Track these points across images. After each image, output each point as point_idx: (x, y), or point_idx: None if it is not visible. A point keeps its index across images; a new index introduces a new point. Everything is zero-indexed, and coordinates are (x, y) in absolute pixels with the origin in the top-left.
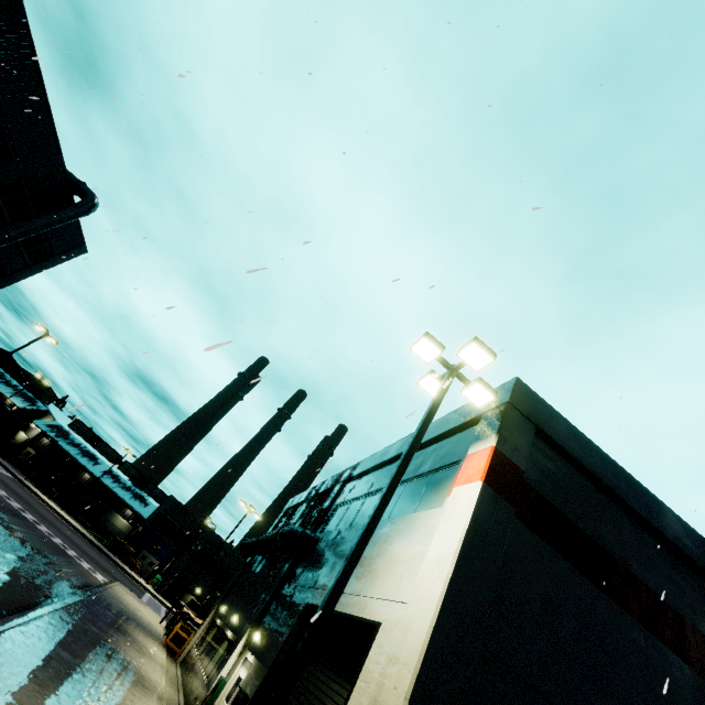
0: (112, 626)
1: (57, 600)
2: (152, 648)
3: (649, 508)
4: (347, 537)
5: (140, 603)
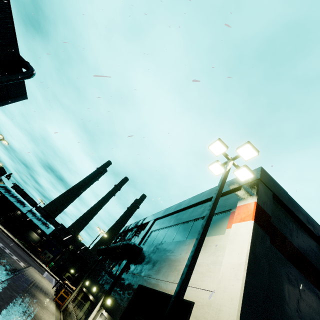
0: (27, 292)
1: None
2: (48, 303)
3: None
4: (160, 248)
5: (42, 277)
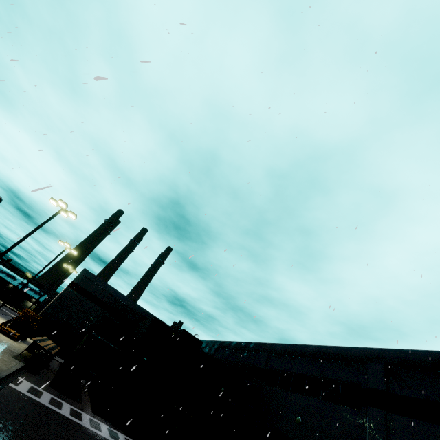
0: None
1: (4, 314)
2: None
3: (107, 287)
4: None
5: None
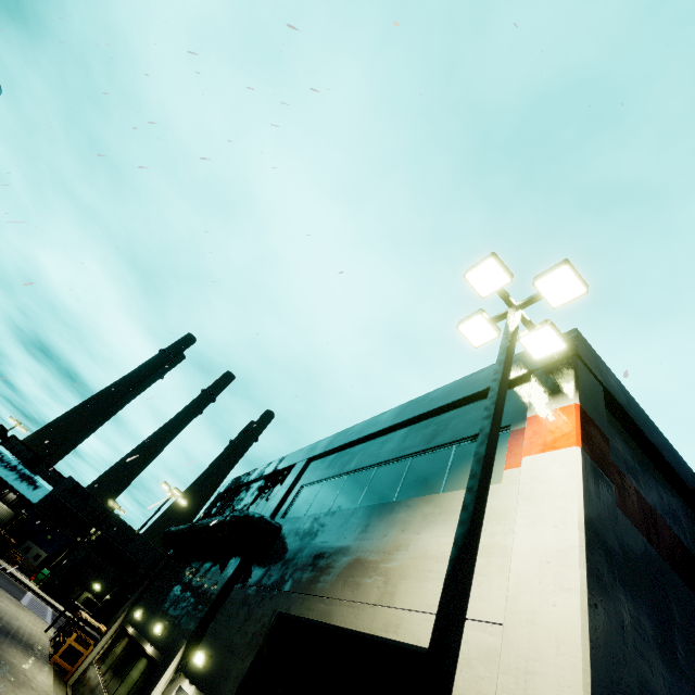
0: None
1: None
2: (33, 672)
3: None
4: (330, 523)
5: (19, 607)
